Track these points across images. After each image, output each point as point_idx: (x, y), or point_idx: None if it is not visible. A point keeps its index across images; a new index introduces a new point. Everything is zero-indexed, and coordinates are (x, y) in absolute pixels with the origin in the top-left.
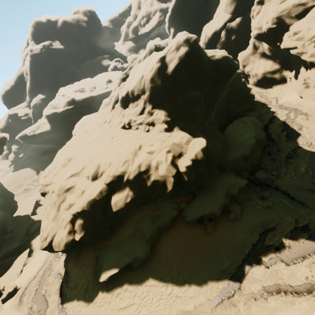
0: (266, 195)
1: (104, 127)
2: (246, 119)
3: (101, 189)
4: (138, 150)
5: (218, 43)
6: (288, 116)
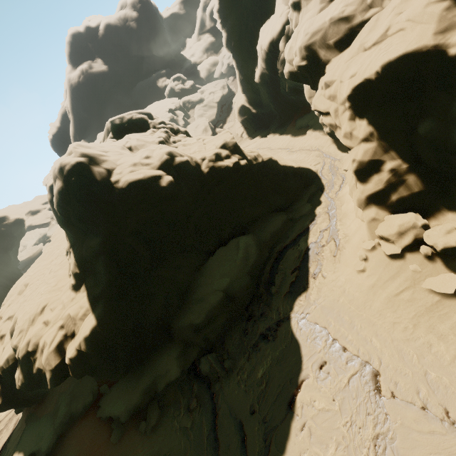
0: (191, 406)
1: None
2: (241, 243)
3: (8, 356)
4: (39, 314)
5: (278, 61)
6: (320, 237)
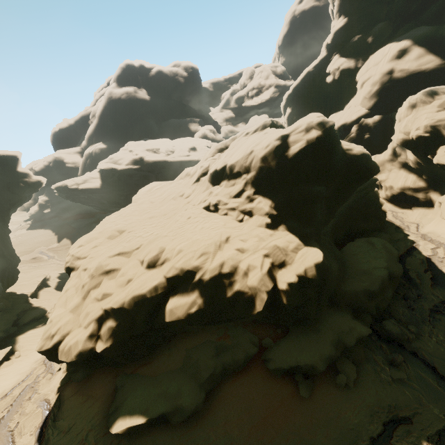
0: (399, 360)
1: (179, 201)
2: (375, 240)
3: (157, 283)
4: (224, 242)
5: (346, 137)
6: (434, 252)
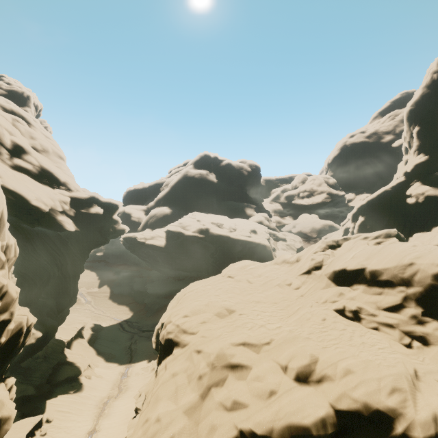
0: None
1: (287, 290)
2: None
3: (324, 414)
4: (415, 378)
5: None
6: None
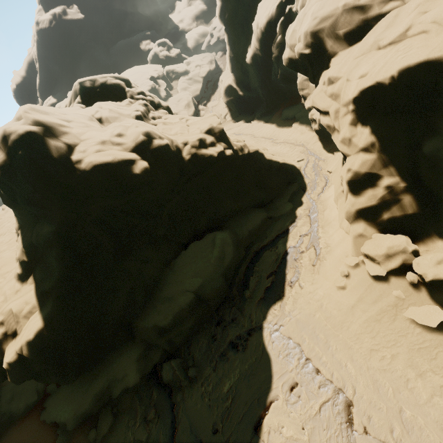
0: (148, 418)
1: None
2: (217, 239)
3: None
4: None
5: (274, 43)
6: (299, 242)
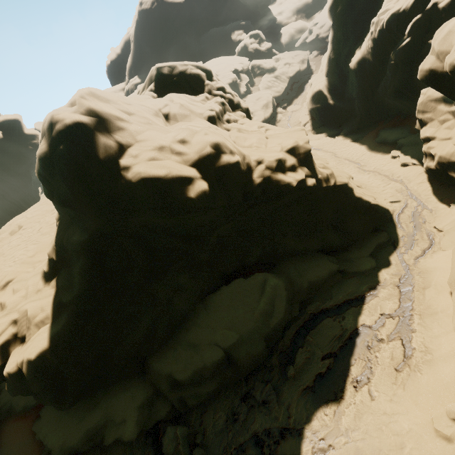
0: None
1: None
2: (269, 286)
3: None
4: (0, 289)
5: (396, 47)
6: (378, 323)
